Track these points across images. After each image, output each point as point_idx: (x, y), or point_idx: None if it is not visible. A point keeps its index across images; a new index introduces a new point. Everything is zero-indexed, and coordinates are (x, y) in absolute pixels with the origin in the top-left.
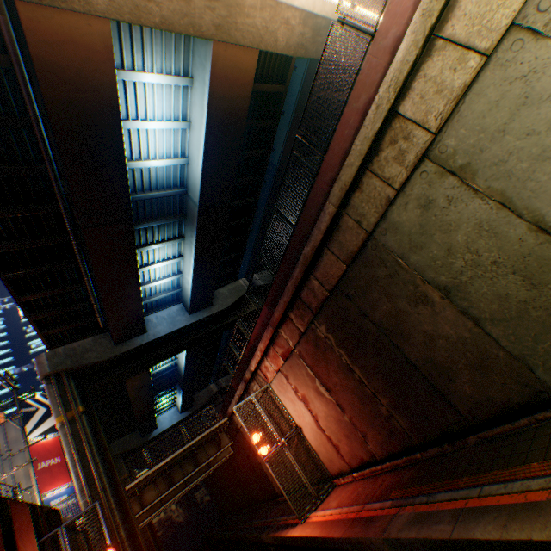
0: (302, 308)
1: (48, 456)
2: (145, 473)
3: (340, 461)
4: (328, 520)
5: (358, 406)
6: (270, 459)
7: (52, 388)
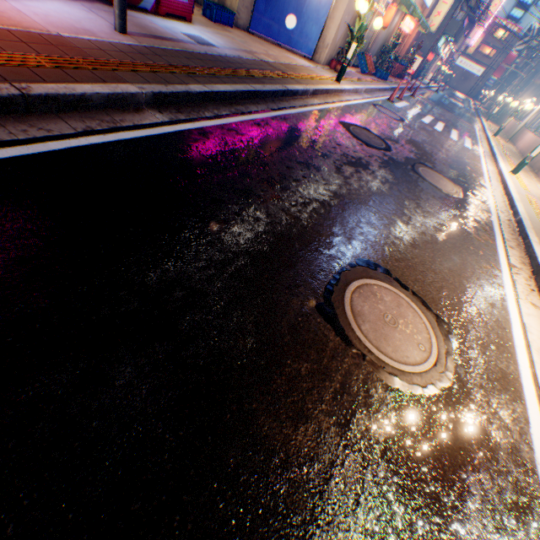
0: None
1: (505, 63)
2: None
3: None
4: None
5: None
6: None
7: (526, 72)
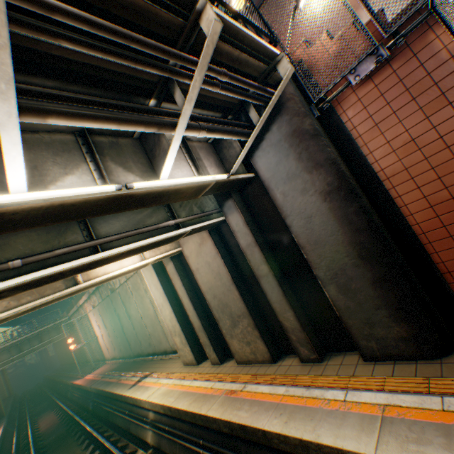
0: (100, 294)
1: None
2: (3, 345)
3: (109, 354)
4: (89, 378)
5: (114, 338)
6: (87, 344)
7: None
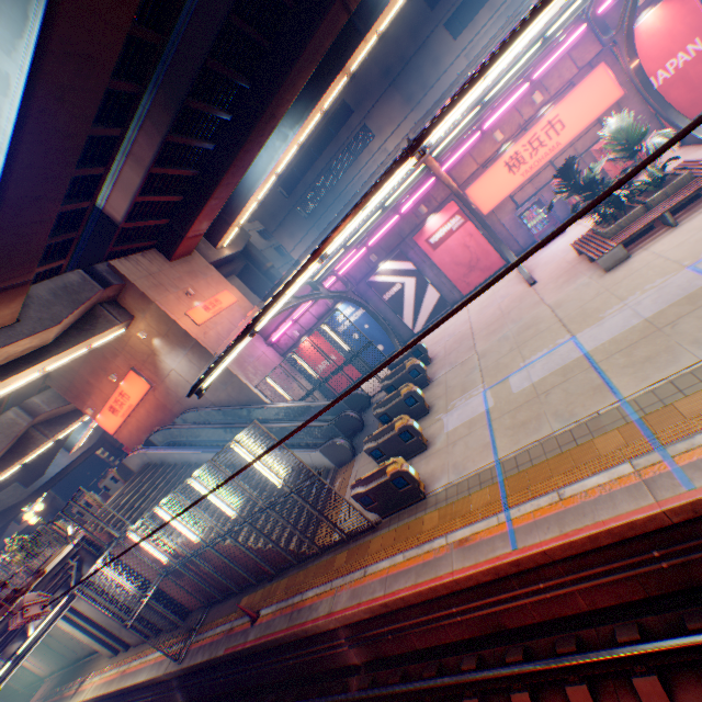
0: None
1: None
2: None
3: (46, 670)
4: None
5: (44, 655)
6: None
7: None
